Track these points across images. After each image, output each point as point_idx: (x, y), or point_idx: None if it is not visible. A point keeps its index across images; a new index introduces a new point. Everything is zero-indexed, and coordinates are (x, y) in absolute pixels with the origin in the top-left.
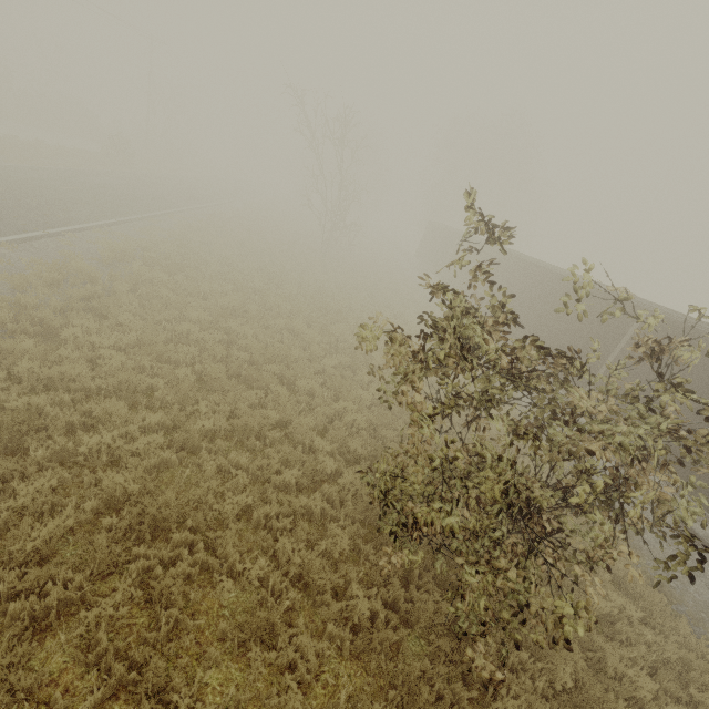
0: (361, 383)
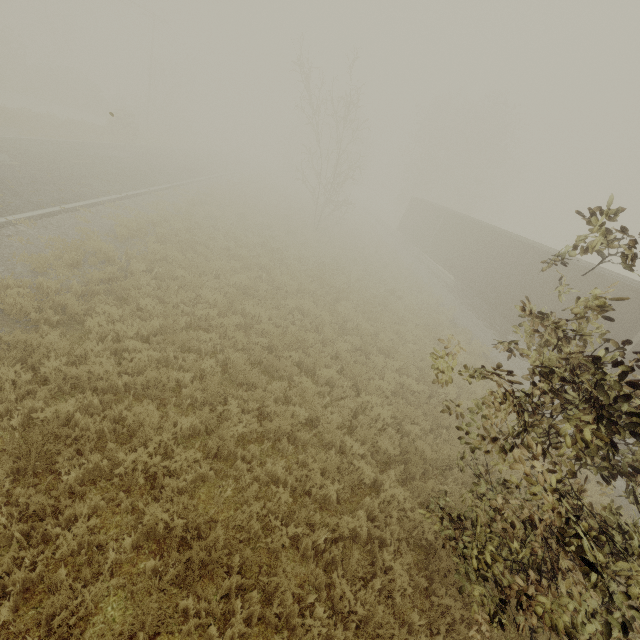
0: (374, 369)
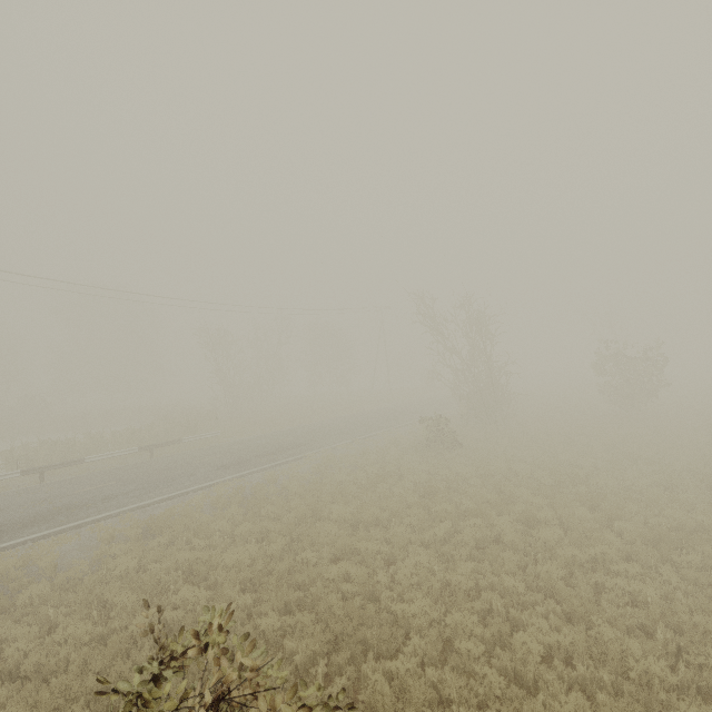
0: None
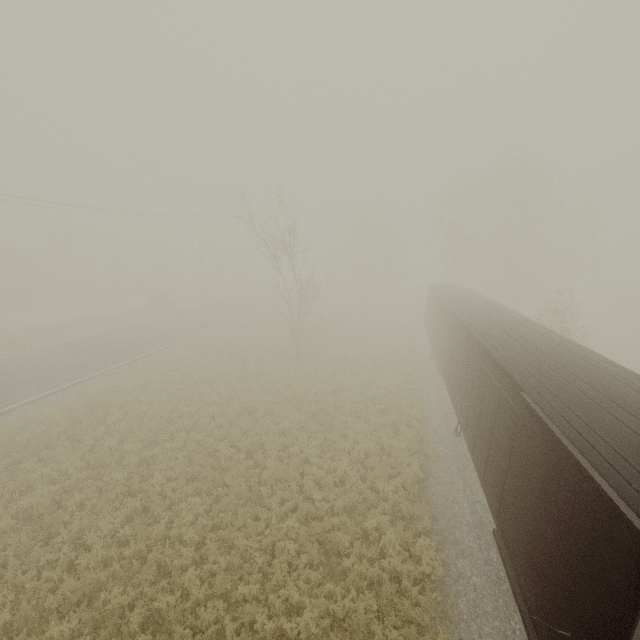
0: None
